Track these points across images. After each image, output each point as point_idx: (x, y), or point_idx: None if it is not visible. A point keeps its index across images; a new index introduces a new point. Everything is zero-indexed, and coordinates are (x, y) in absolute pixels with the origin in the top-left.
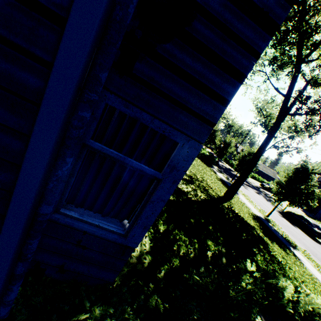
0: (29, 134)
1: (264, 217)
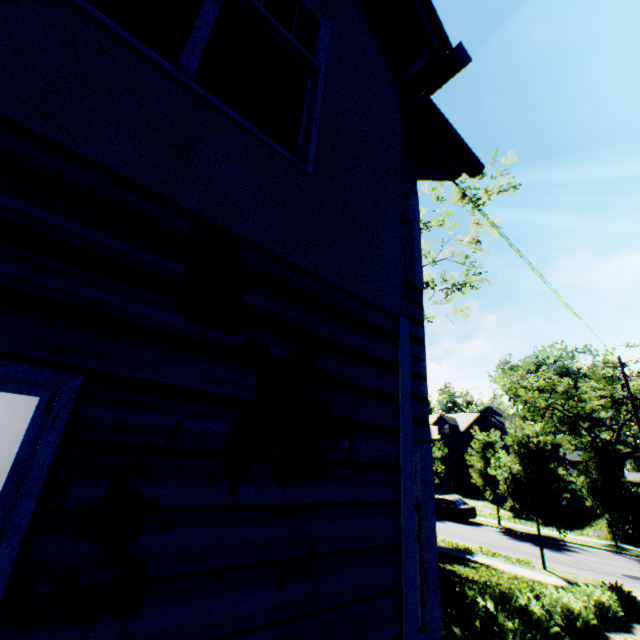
0: (399, 501)
1: None
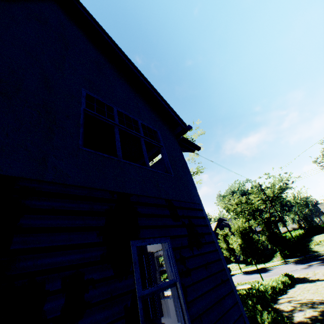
0: (217, 249)
1: None
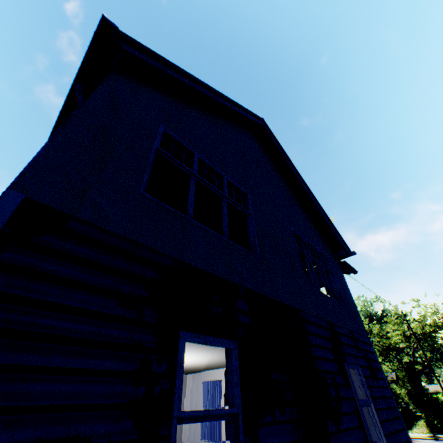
0: (387, 387)
1: None
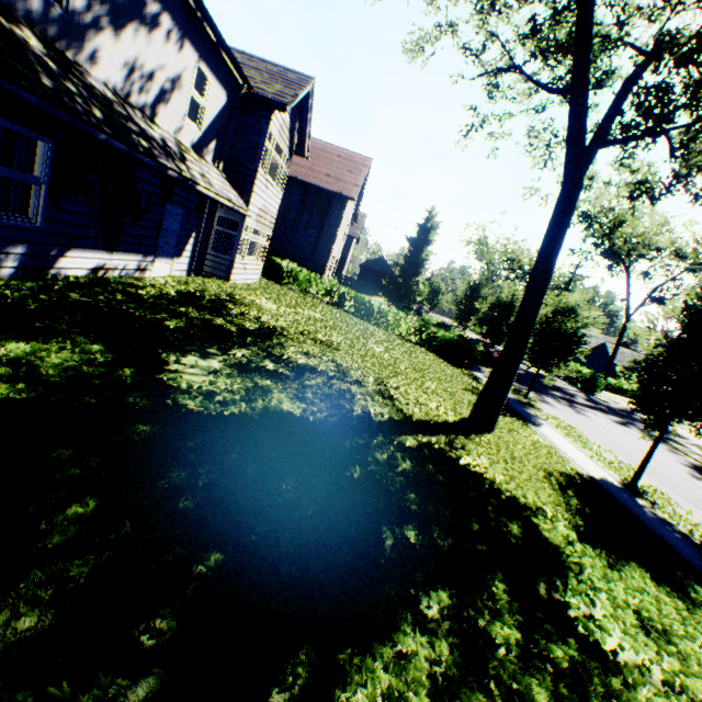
0: None
1: (623, 482)
